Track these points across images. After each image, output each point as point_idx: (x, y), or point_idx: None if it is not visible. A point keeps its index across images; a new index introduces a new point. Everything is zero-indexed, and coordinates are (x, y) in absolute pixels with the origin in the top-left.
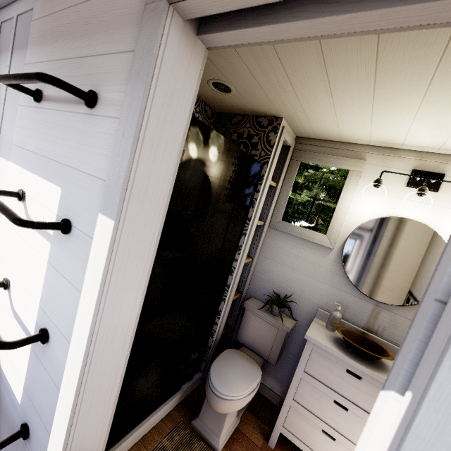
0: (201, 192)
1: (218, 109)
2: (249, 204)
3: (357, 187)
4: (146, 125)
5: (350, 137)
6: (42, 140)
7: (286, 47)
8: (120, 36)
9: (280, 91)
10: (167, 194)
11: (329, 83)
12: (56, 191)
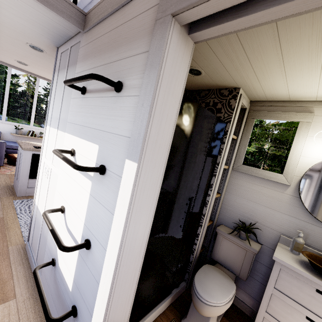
0: (185, 144)
1: (190, 88)
2: (217, 153)
3: (308, 134)
4: (157, 97)
5: (298, 96)
6: (86, 117)
7: (247, 35)
8: (137, 44)
9: (239, 68)
10: (168, 144)
11: (282, 56)
12: (95, 147)
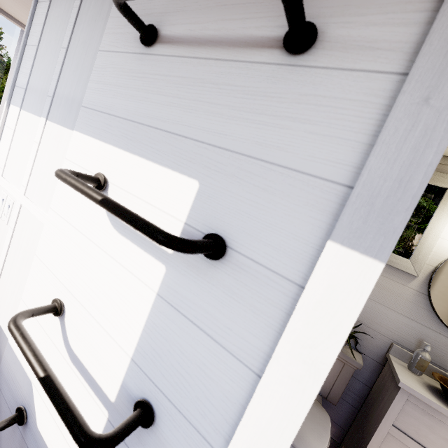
0: None
1: None
2: None
3: None
4: None
5: None
6: (153, 103)
7: None
8: None
9: None
10: None
11: None
12: (186, 185)
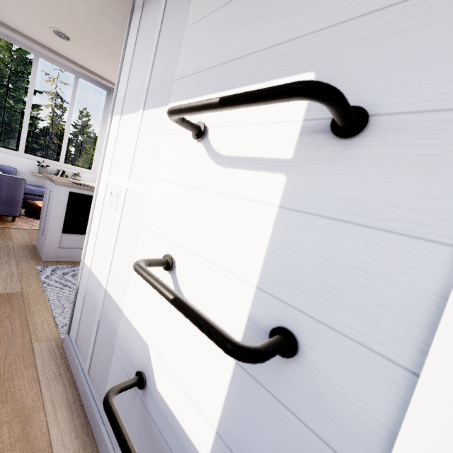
0: None
1: None
2: None
3: None
4: None
5: None
6: (247, 34)
7: None
8: None
9: None
10: None
11: None
12: None
